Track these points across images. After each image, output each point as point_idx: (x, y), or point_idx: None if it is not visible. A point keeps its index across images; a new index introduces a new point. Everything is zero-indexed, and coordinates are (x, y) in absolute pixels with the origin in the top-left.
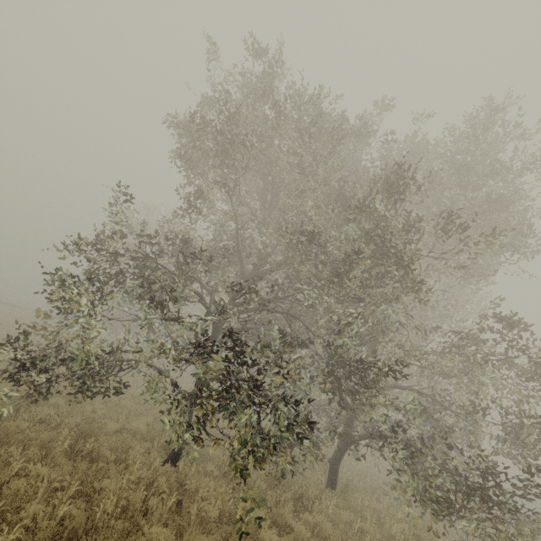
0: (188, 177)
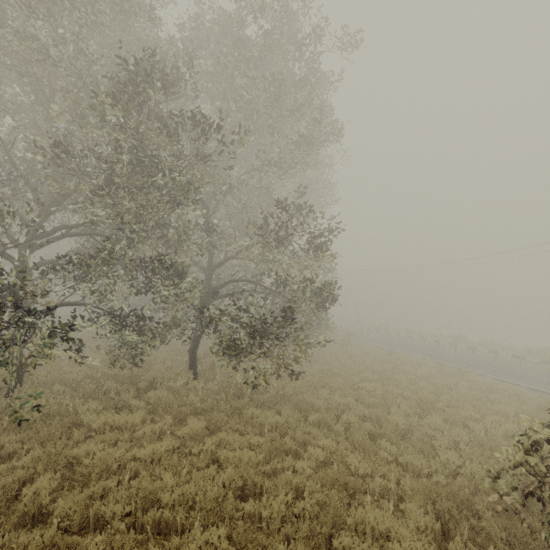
0: None
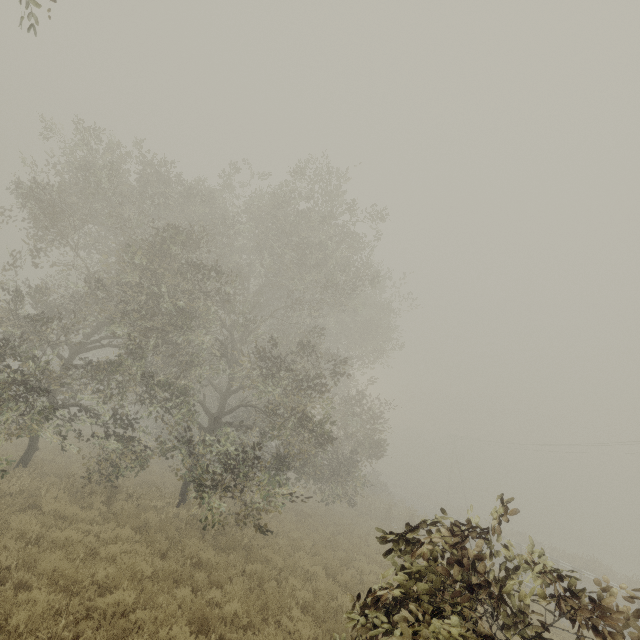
0: (35, 235)
